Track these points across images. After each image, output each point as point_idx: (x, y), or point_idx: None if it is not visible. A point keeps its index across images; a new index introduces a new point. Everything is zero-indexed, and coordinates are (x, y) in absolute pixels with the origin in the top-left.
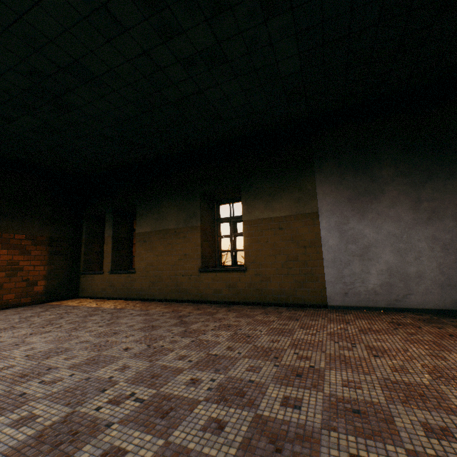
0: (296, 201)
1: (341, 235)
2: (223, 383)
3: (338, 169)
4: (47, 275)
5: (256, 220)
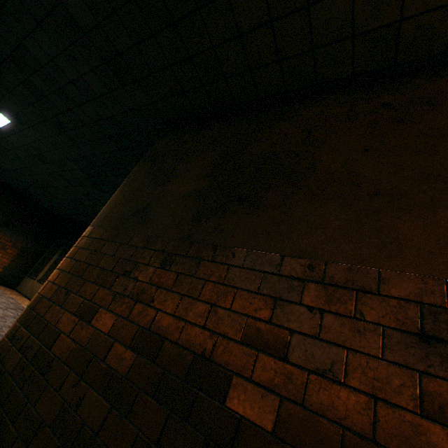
0: None
1: None
2: None
3: None
4: (7, 267)
5: None
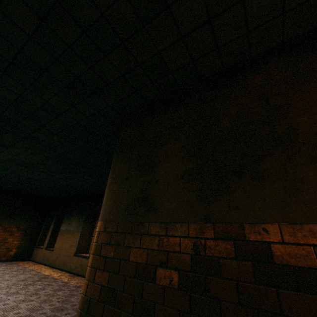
0: None
1: None
2: (2, 298)
3: None
4: (18, 246)
5: None
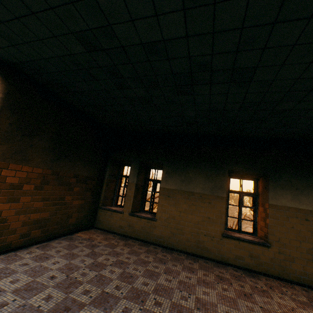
0: None
1: None
2: None
3: None
4: (79, 209)
5: (283, 206)
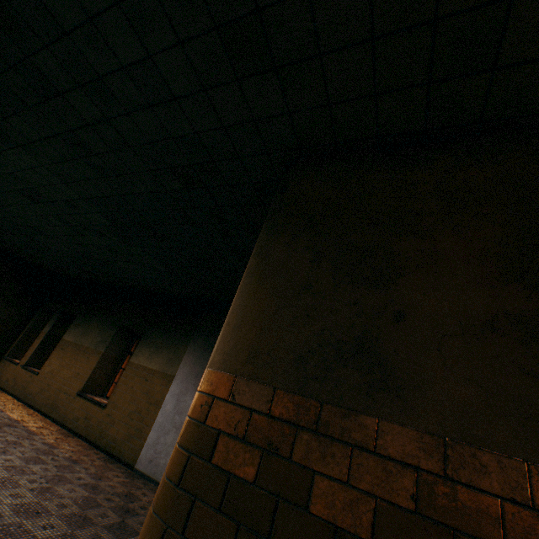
0: (168, 360)
1: (177, 404)
2: None
3: (204, 346)
4: None
5: (137, 364)
